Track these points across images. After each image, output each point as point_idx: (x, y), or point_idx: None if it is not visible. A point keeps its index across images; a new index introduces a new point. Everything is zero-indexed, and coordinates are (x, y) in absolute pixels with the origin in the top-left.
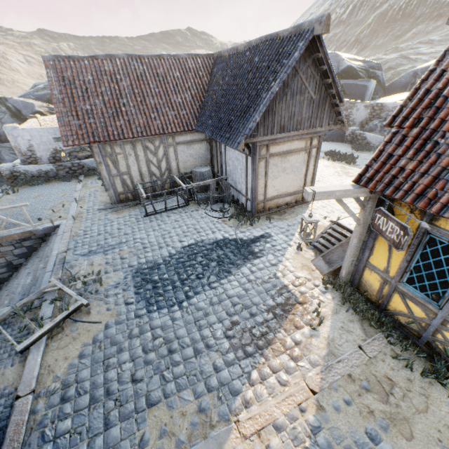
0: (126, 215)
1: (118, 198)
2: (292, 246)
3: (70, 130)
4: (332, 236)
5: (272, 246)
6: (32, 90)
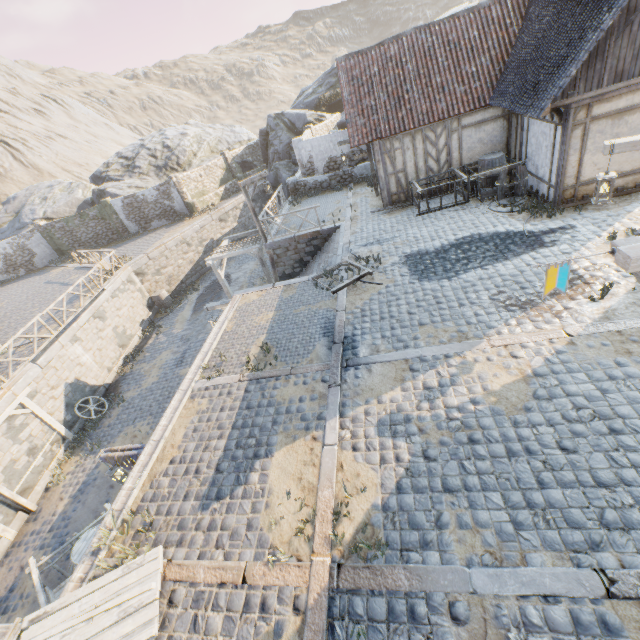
0: (398, 216)
1: (390, 199)
2: (601, 237)
3: (356, 130)
4: None
5: (571, 237)
6: (302, 99)
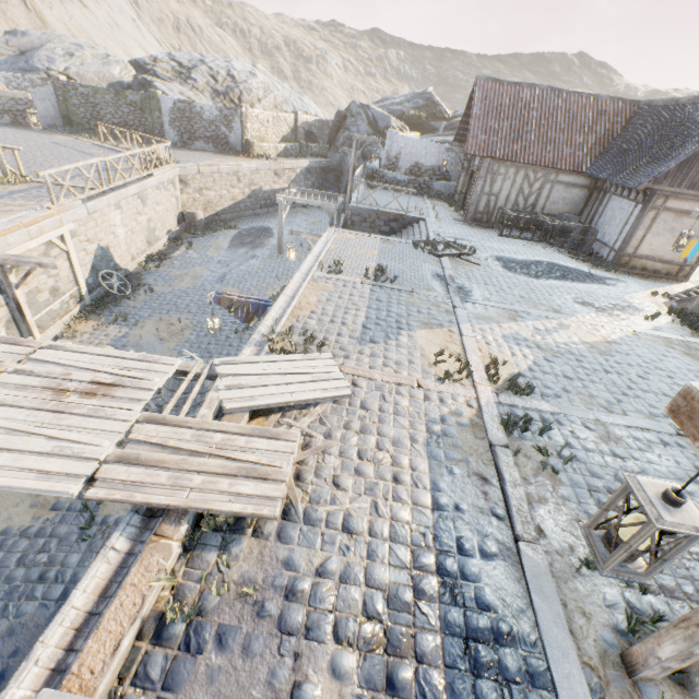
0: (480, 230)
1: (474, 216)
2: (646, 292)
3: (475, 142)
4: (697, 294)
5: (625, 286)
6: (387, 104)
